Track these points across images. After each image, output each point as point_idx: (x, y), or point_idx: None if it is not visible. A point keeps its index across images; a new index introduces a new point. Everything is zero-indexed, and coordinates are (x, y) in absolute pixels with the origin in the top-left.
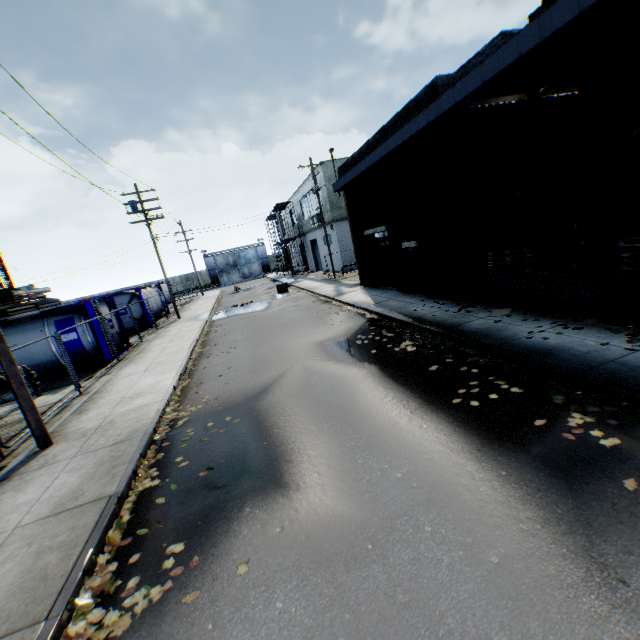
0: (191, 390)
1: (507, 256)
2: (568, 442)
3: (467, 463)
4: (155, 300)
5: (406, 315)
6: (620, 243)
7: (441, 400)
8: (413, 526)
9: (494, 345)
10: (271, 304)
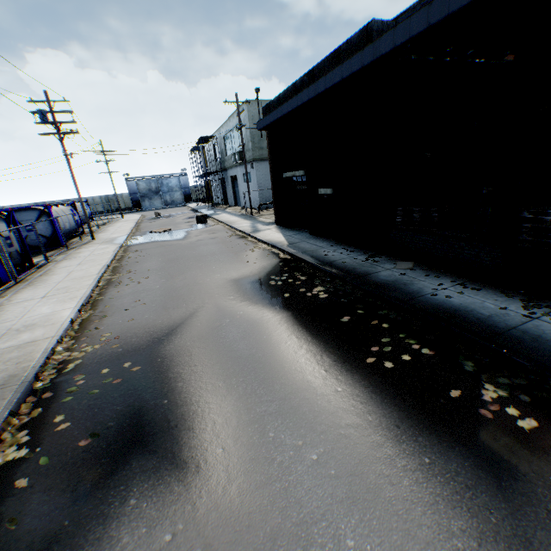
0: (92, 324)
1: (415, 213)
2: (487, 421)
3: (387, 443)
4: (68, 219)
5: (318, 259)
6: (525, 213)
7: (355, 358)
8: (333, 538)
9: (403, 300)
10: (189, 234)
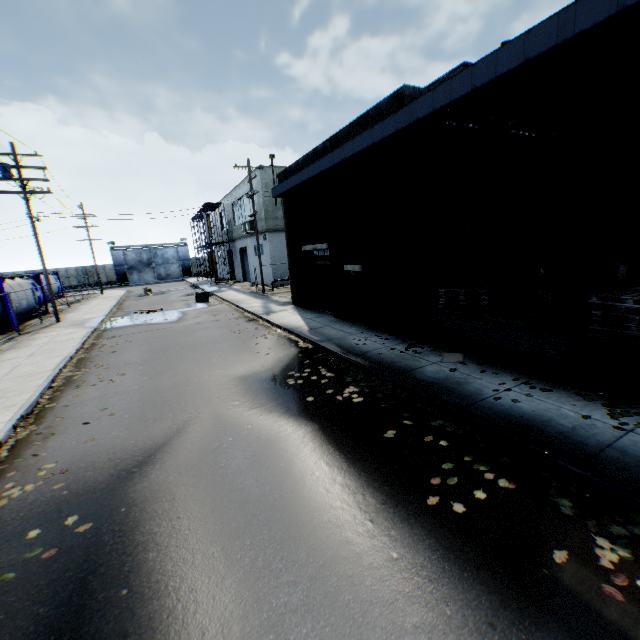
0: (30, 448)
1: (461, 295)
2: (618, 606)
3: None
4: (27, 295)
5: (347, 349)
6: (593, 299)
7: (411, 497)
8: None
9: (461, 406)
10: (185, 315)
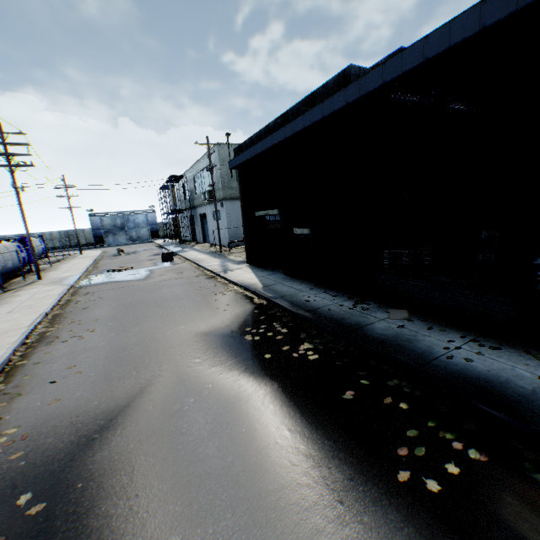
0: None
1: (404, 256)
2: None
3: None
4: (12, 256)
5: (299, 306)
6: (539, 260)
7: (380, 471)
8: None
9: (415, 365)
10: (152, 273)
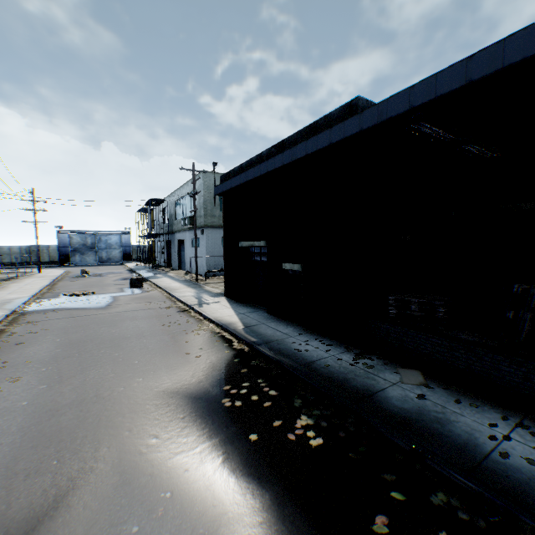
0: None
1: (414, 305)
2: None
3: None
4: None
5: (289, 357)
6: None
7: None
8: None
9: (464, 468)
10: (116, 301)
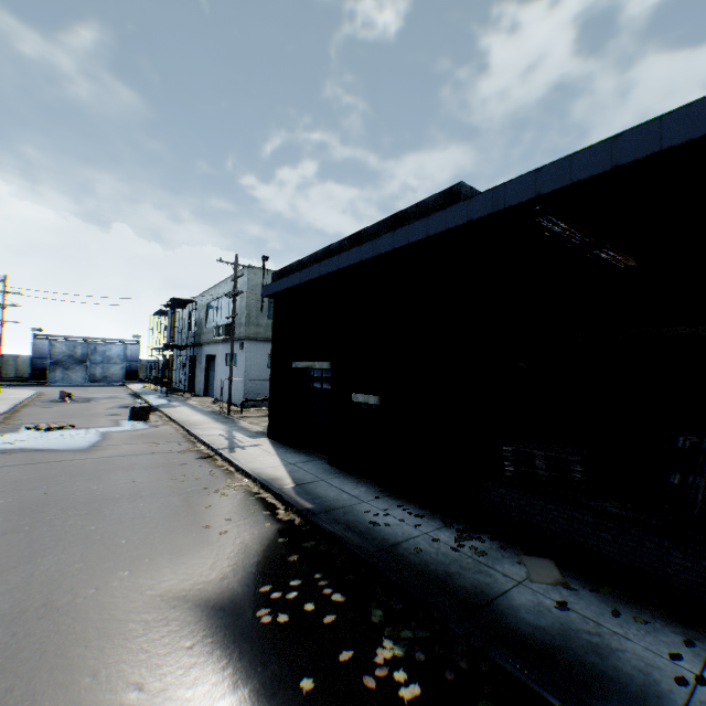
0: None
1: (539, 460)
2: None
3: None
4: None
5: (362, 535)
6: None
7: None
8: None
9: None
10: (106, 439)
